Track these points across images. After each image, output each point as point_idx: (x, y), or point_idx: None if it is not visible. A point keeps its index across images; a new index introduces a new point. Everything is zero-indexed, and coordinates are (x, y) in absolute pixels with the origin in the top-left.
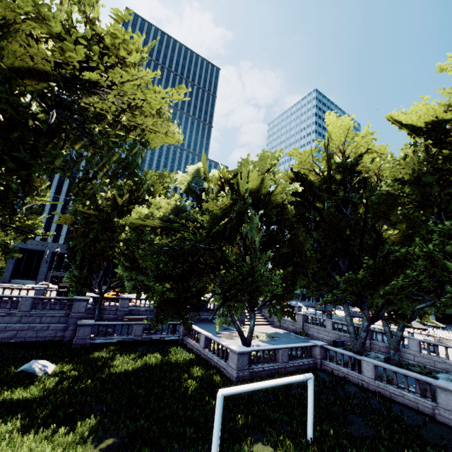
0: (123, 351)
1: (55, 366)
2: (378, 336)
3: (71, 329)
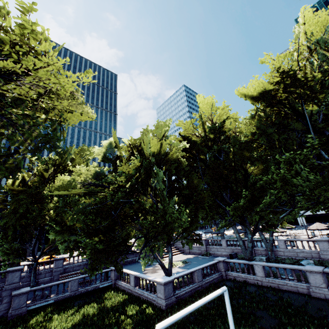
0: (60, 309)
1: None
2: (257, 243)
3: (5, 302)
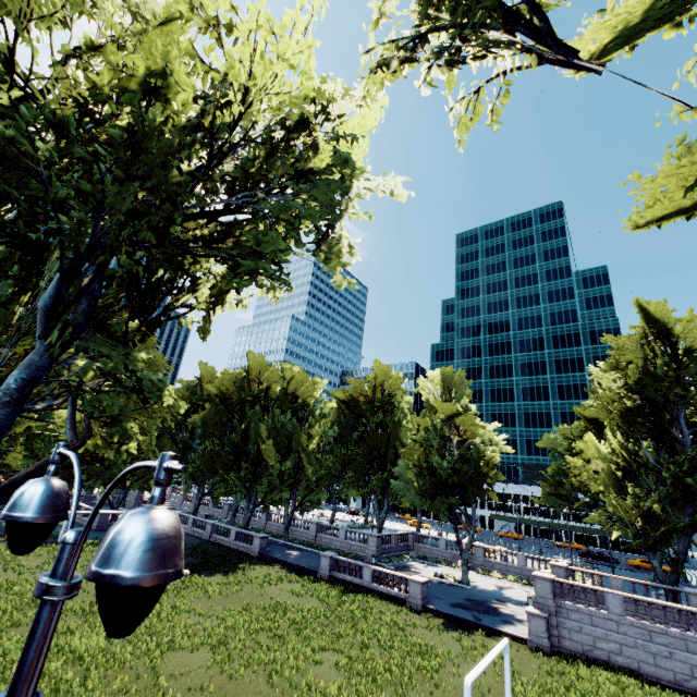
0: None
1: None
2: None
3: None
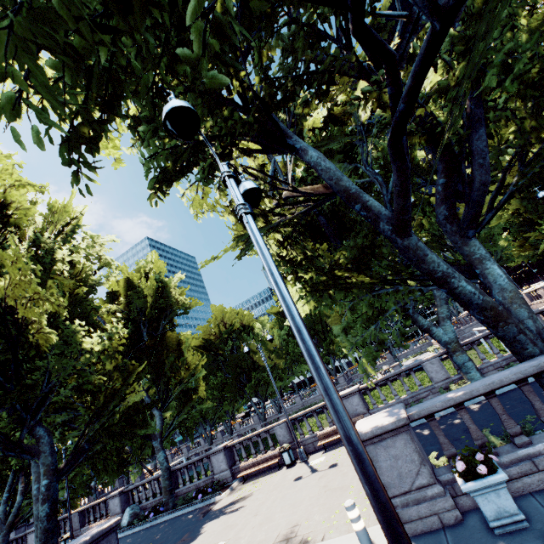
0: None
1: None
2: None
3: None
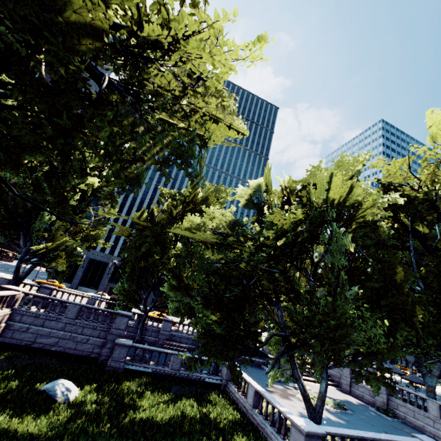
0: (155, 387)
1: (79, 392)
2: None
3: (109, 347)
